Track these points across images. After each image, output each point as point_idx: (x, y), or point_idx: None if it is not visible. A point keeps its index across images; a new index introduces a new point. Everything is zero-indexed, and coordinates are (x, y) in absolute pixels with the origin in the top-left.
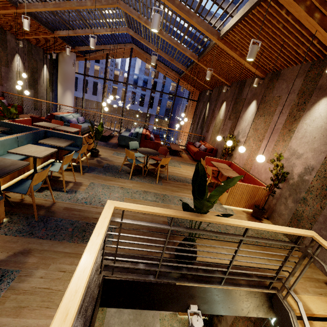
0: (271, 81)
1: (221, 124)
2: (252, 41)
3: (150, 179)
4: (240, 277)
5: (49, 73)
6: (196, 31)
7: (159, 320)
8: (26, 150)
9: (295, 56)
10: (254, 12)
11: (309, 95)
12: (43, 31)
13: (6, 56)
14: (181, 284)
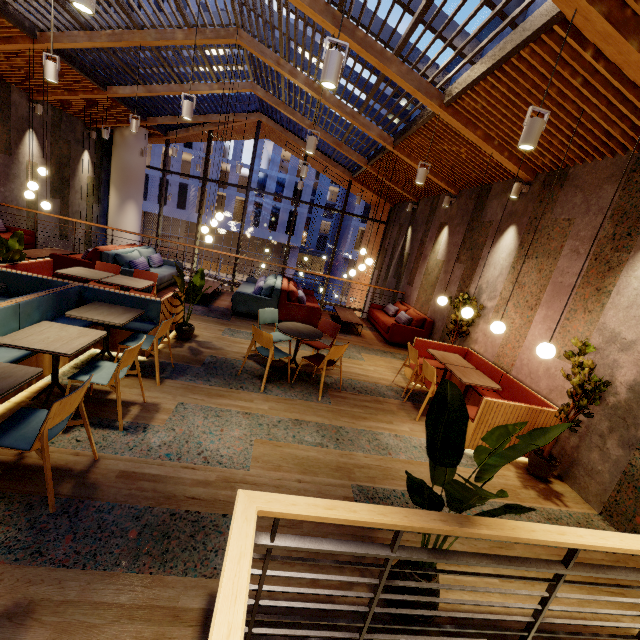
0: (548, 189)
1: (440, 270)
2: (530, 109)
3: (304, 389)
4: None
5: (93, 166)
6: (394, 91)
7: None
8: (37, 337)
9: (601, 141)
10: (524, 54)
11: (638, 219)
12: (85, 87)
13: (7, 133)
14: None
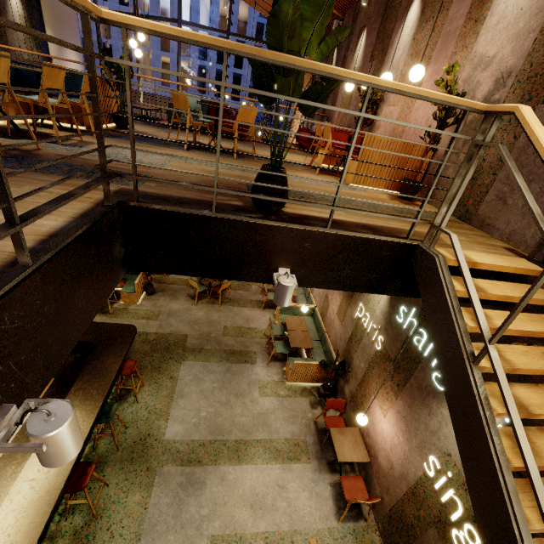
0: None
1: None
2: None
3: (223, 154)
4: (359, 211)
5: (23, 3)
6: None
7: (257, 388)
8: None
9: None
10: None
11: None
12: None
13: None
14: (257, 222)
